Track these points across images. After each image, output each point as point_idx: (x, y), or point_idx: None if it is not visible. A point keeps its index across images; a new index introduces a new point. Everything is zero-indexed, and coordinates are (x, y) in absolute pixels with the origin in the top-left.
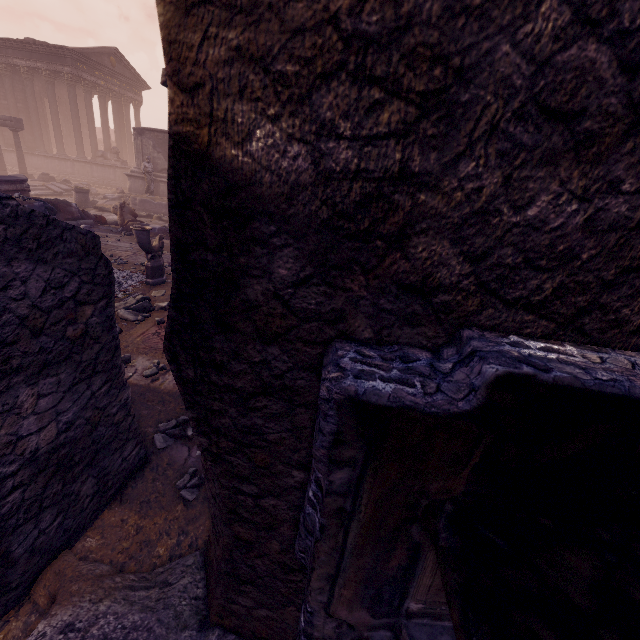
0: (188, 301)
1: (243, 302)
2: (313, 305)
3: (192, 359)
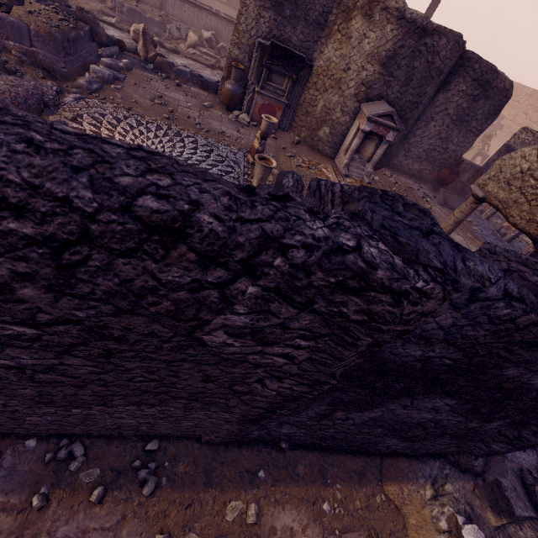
0: None
1: None
2: None
3: None
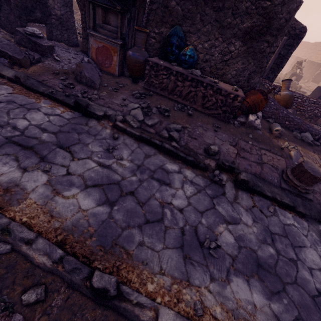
0: None
1: None
2: None
3: None
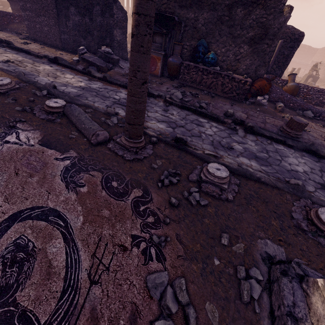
0: None
1: None
2: None
3: None
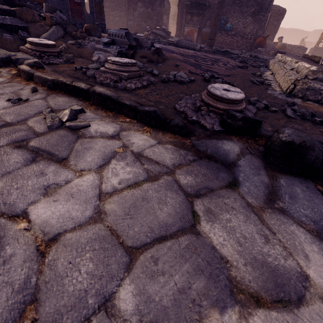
0: (179, 1)
1: (181, 1)
2: (185, 1)
3: (178, 6)
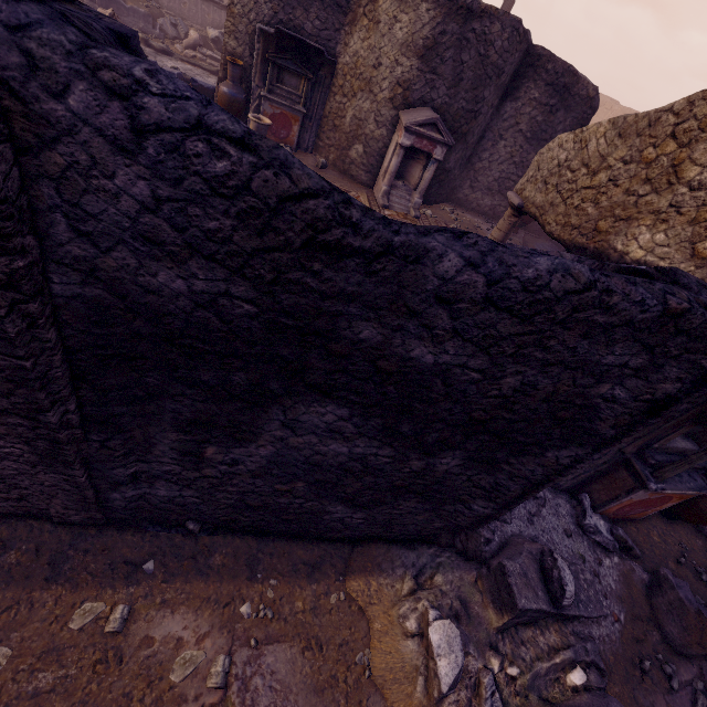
0: None
1: None
2: None
3: None
